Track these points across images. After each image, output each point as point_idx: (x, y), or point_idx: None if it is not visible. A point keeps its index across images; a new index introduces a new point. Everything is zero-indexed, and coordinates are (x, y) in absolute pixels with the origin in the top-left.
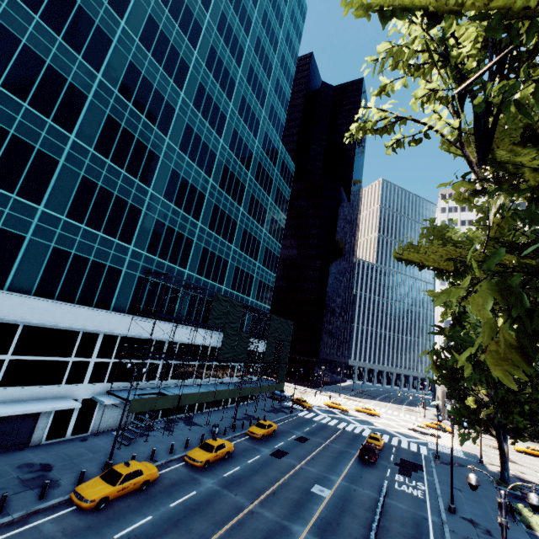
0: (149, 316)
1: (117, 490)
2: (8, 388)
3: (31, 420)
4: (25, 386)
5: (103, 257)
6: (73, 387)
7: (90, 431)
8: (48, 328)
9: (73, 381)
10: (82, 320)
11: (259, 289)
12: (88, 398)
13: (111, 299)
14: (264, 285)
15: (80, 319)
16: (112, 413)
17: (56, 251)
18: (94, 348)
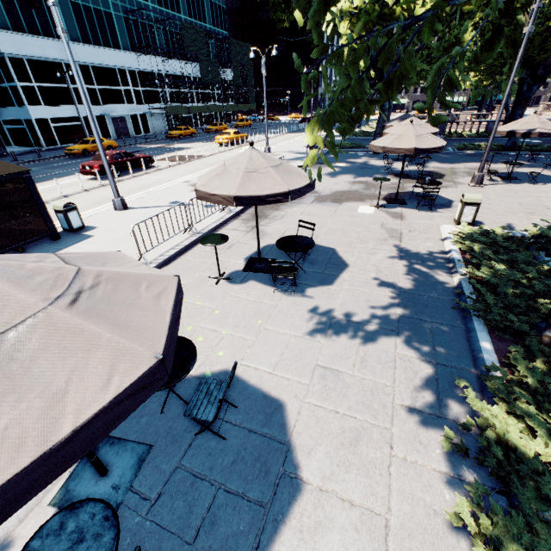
0: (145, 53)
1: (183, 133)
2: (106, 106)
3: (124, 124)
4: (112, 104)
5: (96, 3)
6: (131, 107)
7: (151, 133)
8: (101, 68)
9: (129, 102)
10: (113, 60)
11: (212, 12)
12: (141, 114)
13: (118, 41)
14: (216, 7)
15: (112, 59)
16: (156, 123)
17: (72, 5)
18: (128, 80)
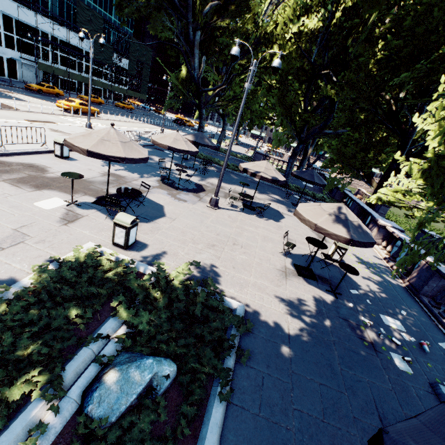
0: (30, 8)
1: (45, 90)
2: None
3: None
4: None
5: None
6: None
7: (19, 80)
8: None
9: None
10: None
11: None
12: (10, 58)
13: None
14: None
15: None
16: (28, 73)
17: None
18: None
